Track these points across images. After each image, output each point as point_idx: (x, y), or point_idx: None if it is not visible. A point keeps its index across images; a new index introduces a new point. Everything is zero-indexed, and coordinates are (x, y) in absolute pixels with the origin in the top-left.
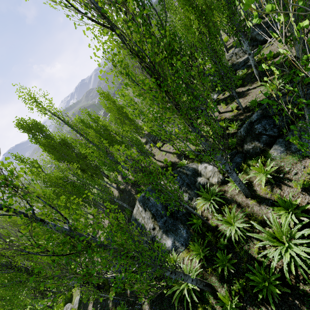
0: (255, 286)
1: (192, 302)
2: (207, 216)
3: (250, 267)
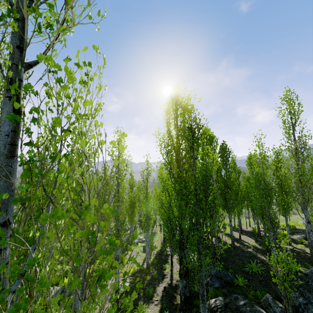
0: None
1: None
2: None
3: None
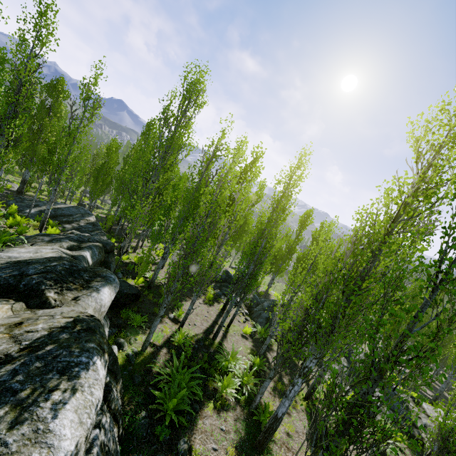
0: None
1: None
2: None
3: None
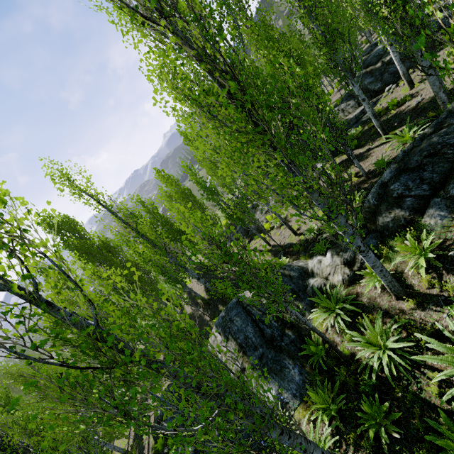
0: None
1: None
2: (333, 339)
3: (431, 422)
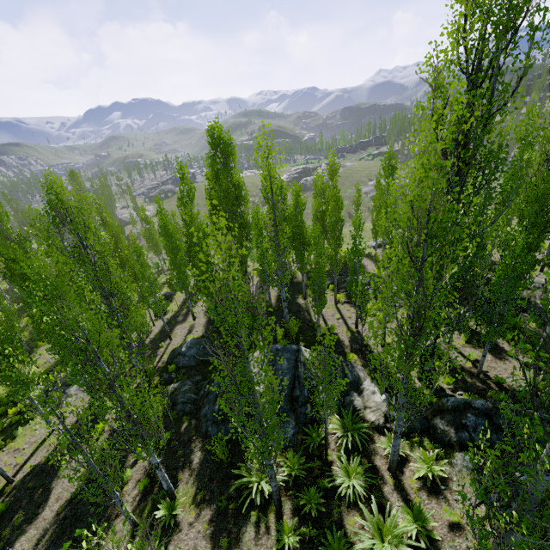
0: (324, 546)
1: (251, 500)
2: (330, 442)
3: (334, 527)
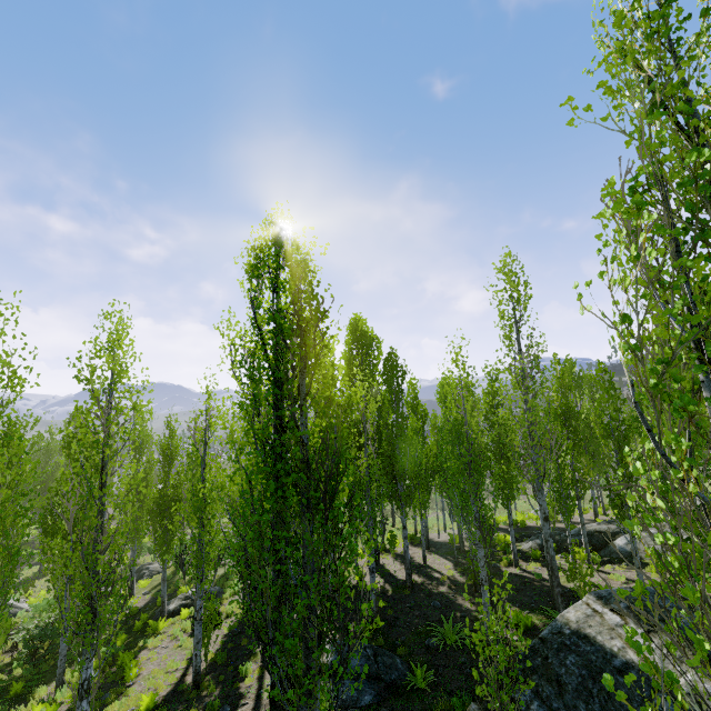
0: None
1: None
2: None
3: None
